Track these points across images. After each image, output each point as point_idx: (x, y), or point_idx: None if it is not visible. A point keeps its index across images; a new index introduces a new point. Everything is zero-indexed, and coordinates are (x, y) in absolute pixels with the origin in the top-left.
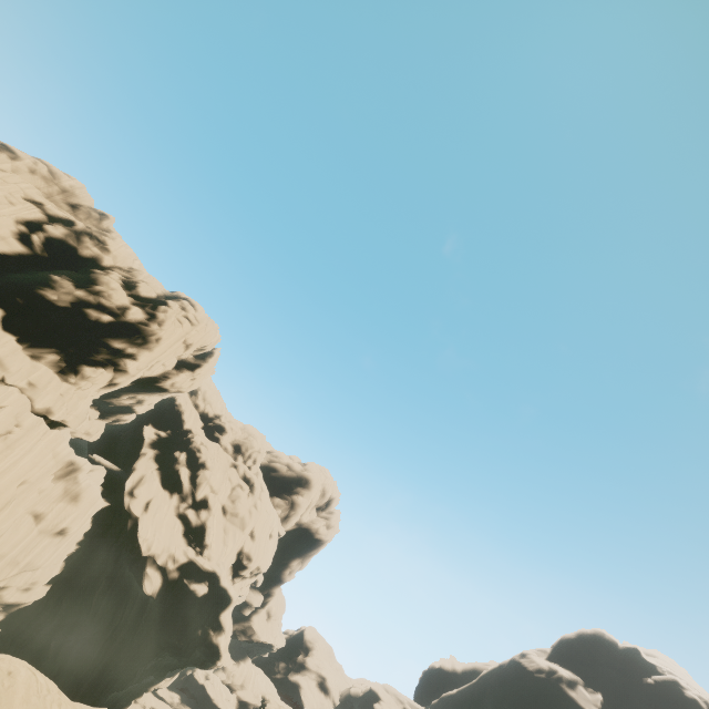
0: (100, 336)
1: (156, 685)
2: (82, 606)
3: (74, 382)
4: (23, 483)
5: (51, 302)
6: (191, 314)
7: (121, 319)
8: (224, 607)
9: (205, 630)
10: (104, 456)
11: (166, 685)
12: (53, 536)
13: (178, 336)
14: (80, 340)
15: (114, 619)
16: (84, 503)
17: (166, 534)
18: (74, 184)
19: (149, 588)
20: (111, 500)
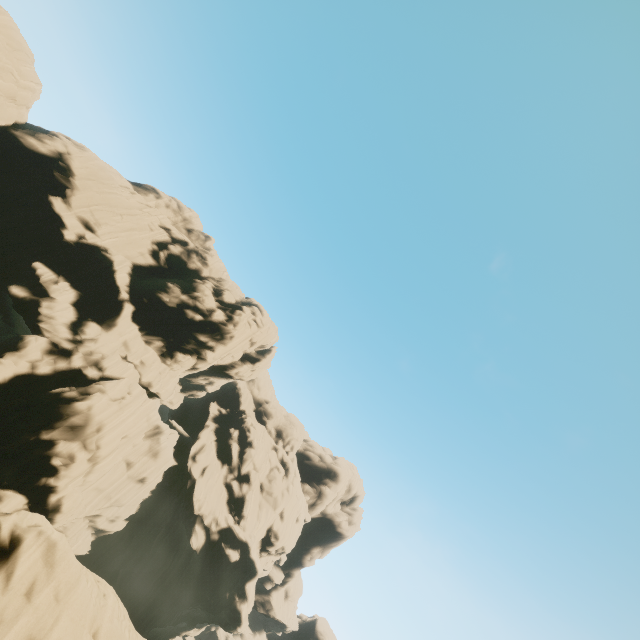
0: (192, 330)
1: (187, 631)
2: (146, 545)
3: (169, 364)
4: (125, 437)
5: (164, 303)
6: (258, 318)
7: (208, 319)
8: (250, 577)
9: (232, 594)
10: (179, 422)
11: (194, 634)
12: (136, 482)
13: (247, 335)
14: (178, 332)
15: (166, 563)
16: (161, 460)
17: (214, 499)
18: (192, 215)
19: (194, 543)
20: (179, 460)
